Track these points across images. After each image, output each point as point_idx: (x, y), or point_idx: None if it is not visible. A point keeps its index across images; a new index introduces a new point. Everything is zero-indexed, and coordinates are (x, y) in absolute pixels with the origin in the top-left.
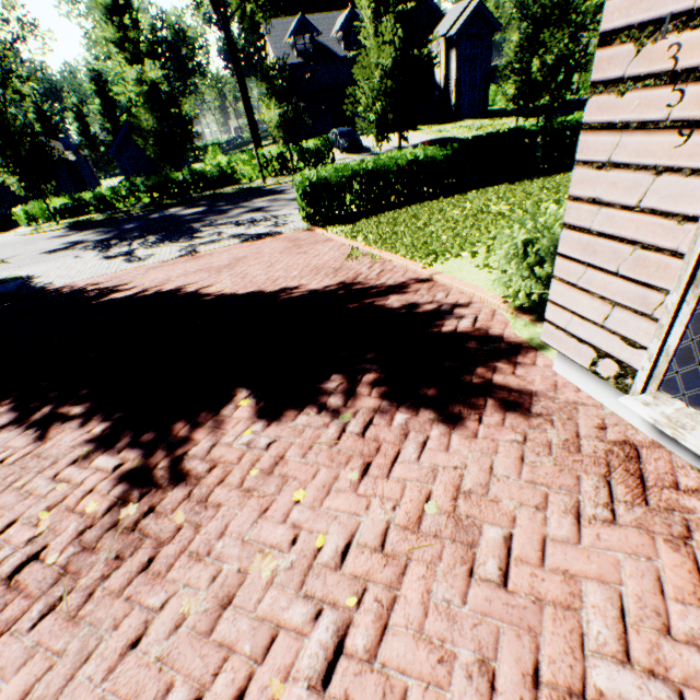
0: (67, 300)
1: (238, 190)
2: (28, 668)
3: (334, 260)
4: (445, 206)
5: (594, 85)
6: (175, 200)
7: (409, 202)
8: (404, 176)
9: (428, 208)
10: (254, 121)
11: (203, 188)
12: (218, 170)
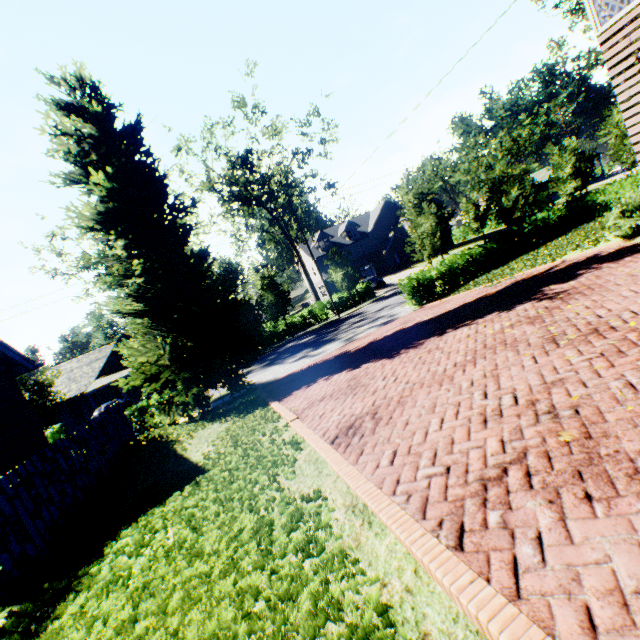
0: (319, 364)
1: (324, 324)
2: (592, 297)
3: (482, 290)
4: (505, 267)
5: (635, 153)
6: (282, 342)
7: (470, 280)
8: (463, 267)
9: (493, 273)
10: (314, 288)
11: (294, 332)
12: (302, 318)
